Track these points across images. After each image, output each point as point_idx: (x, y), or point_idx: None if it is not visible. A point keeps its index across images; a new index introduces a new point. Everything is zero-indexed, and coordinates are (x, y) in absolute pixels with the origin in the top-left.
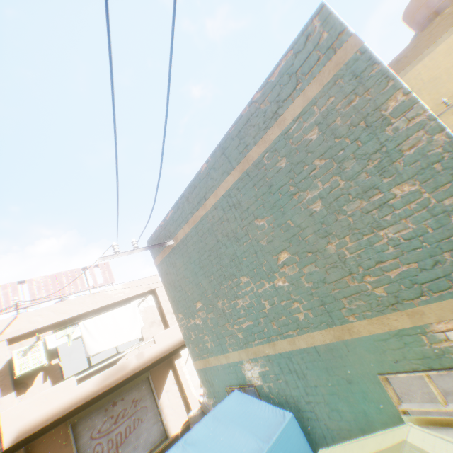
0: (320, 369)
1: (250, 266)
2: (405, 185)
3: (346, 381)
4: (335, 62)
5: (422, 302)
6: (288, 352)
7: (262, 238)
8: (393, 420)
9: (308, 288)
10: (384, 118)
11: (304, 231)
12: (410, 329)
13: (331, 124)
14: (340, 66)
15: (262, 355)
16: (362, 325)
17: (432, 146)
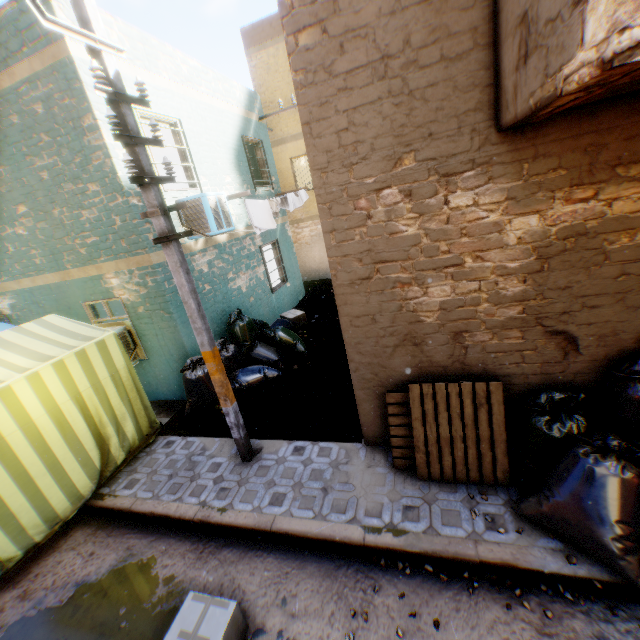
0: (54, 301)
1: None
2: (95, 185)
3: (69, 308)
4: (54, 53)
5: (103, 261)
6: (32, 289)
7: (4, 185)
8: None
9: (44, 240)
10: (85, 129)
11: (38, 192)
12: (98, 276)
13: (54, 109)
14: (58, 61)
15: (12, 291)
16: (77, 272)
17: (107, 166)
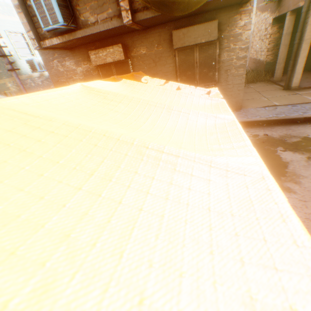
0: None
1: None
2: None
3: None
4: None
5: (5, 78)
6: None
7: None
8: None
9: None
10: None
11: None
12: (5, 83)
13: None
14: None
15: None
16: None
17: None
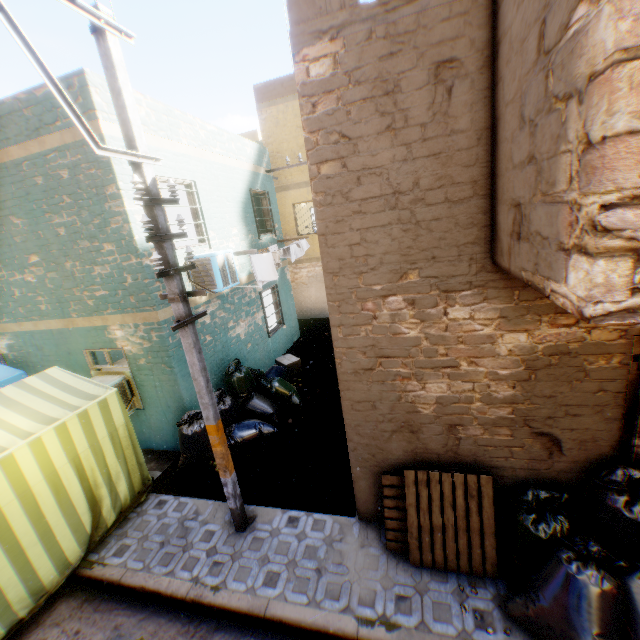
0: (54, 345)
1: (6, 255)
2: (111, 245)
3: (69, 353)
4: None
5: (109, 313)
6: (33, 332)
7: (19, 235)
8: (90, 374)
9: (52, 288)
10: (107, 196)
11: (53, 245)
12: (103, 327)
13: (79, 175)
14: None
15: (12, 332)
16: (81, 320)
17: (124, 230)
